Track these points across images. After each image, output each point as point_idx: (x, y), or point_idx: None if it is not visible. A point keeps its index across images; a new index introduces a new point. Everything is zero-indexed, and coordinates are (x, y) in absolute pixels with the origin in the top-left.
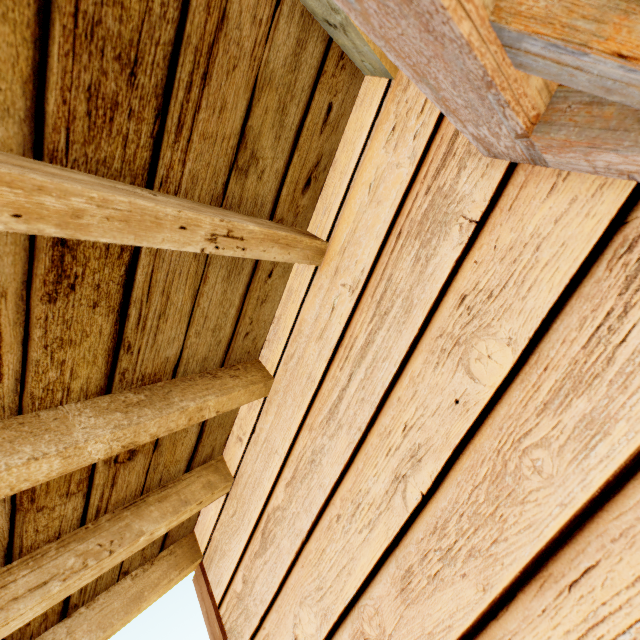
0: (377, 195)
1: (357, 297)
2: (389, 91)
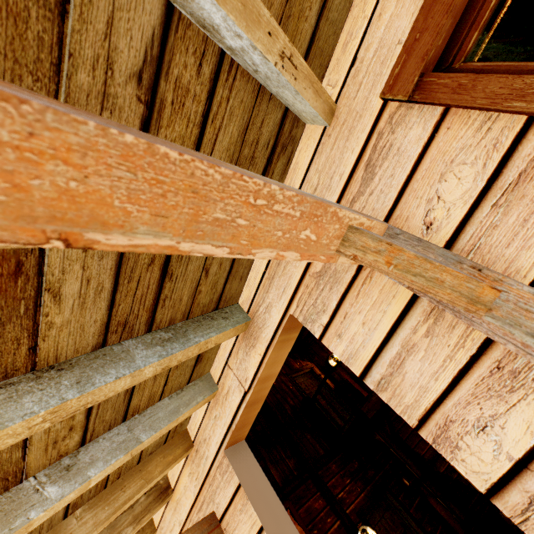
0: (186, 494)
1: (180, 529)
2: (189, 454)
